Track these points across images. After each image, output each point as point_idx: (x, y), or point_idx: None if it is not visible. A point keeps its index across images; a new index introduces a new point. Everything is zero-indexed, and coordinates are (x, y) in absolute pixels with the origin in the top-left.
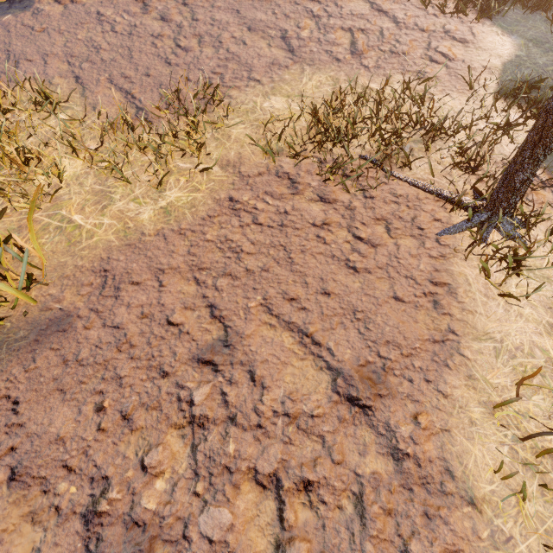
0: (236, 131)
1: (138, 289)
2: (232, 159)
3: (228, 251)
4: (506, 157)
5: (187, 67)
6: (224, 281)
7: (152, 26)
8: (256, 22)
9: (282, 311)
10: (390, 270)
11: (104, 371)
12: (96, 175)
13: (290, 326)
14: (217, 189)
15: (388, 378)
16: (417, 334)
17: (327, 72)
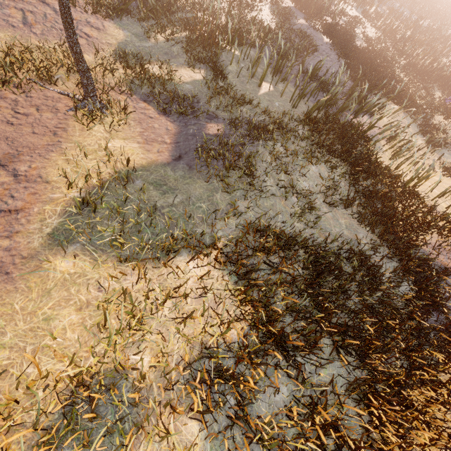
0: None
1: None
2: None
3: None
4: (112, 84)
5: None
6: None
7: None
8: None
9: None
10: (34, 124)
11: None
12: None
13: None
14: None
15: (20, 157)
16: (41, 144)
17: (5, 32)
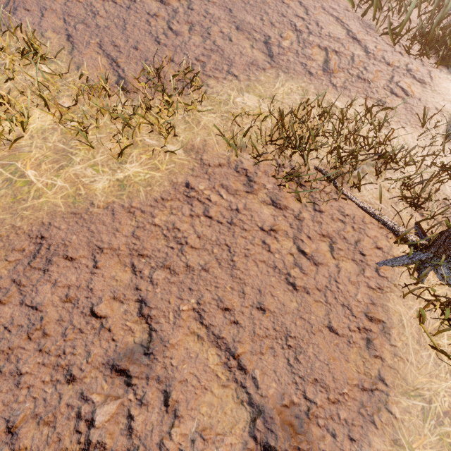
0: (206, 118)
1: (70, 265)
2: (197, 144)
3: (173, 240)
4: (448, 197)
5: (174, 49)
6: (161, 274)
7: (150, 5)
8: (244, 23)
9: (214, 321)
10: (328, 293)
11: (5, 361)
12: (62, 133)
13: (219, 341)
14: (176, 172)
15: (310, 428)
16: (347, 377)
17: (298, 81)
